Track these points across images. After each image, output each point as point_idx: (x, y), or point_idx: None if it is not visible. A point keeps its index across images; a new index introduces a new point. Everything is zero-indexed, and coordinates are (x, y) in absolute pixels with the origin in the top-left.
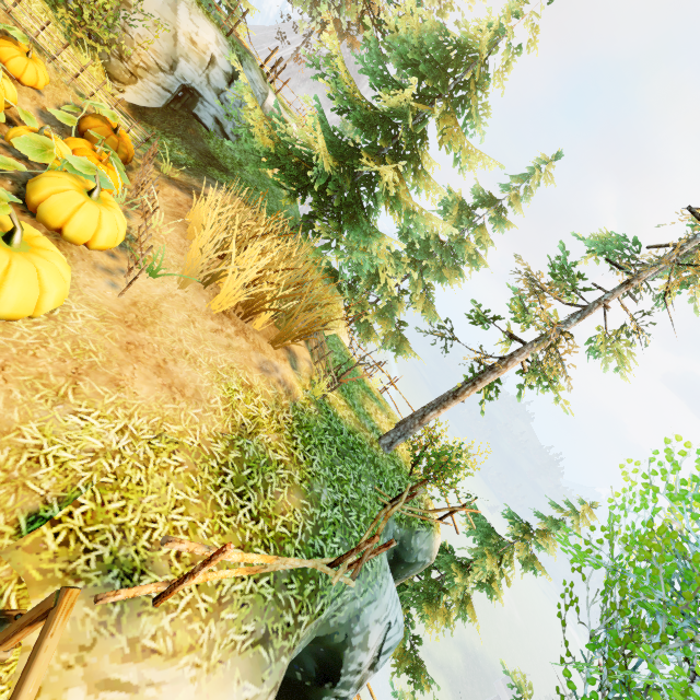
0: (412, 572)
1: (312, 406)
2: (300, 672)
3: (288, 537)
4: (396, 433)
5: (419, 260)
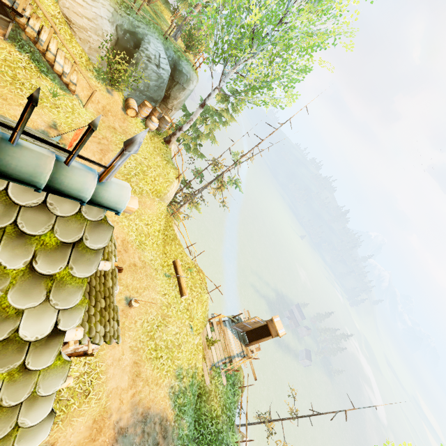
0: (184, 82)
1: None
2: (130, 46)
3: None
4: (177, 30)
5: None
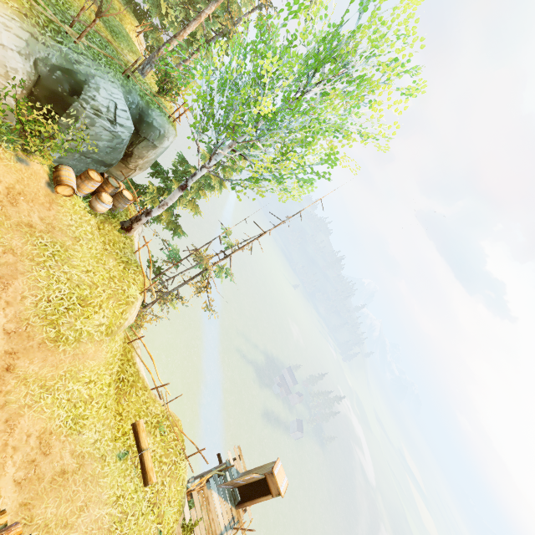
0: (155, 139)
1: (76, 3)
2: (63, 90)
3: (42, 6)
4: (145, 62)
5: (197, 3)
